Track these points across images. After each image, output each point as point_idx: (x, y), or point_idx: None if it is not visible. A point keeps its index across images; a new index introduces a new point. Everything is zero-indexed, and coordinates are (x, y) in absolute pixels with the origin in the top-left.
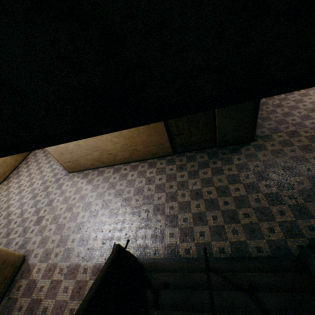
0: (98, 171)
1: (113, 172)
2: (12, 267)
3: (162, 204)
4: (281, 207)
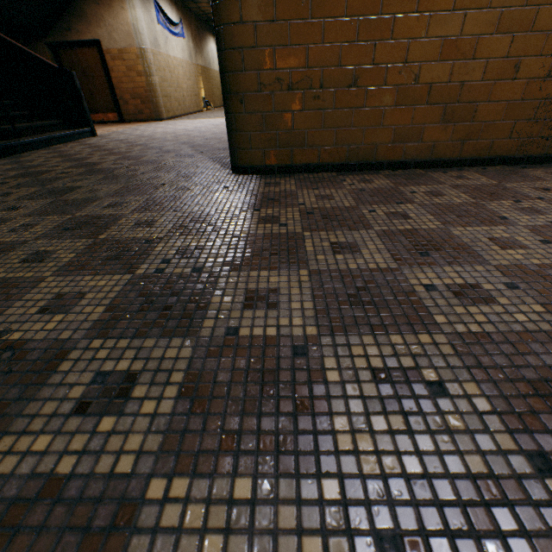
0: None
1: None
2: (150, 112)
3: (151, 137)
4: (5, 176)
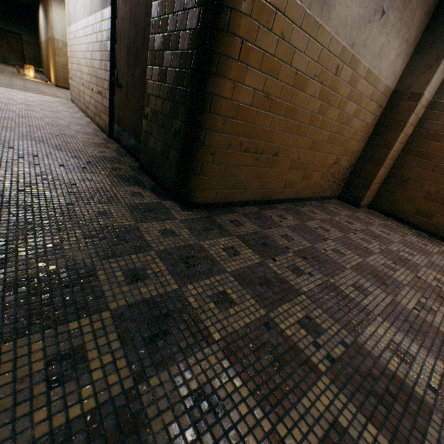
0: (71, 107)
1: (65, 110)
2: None
3: None
4: None
